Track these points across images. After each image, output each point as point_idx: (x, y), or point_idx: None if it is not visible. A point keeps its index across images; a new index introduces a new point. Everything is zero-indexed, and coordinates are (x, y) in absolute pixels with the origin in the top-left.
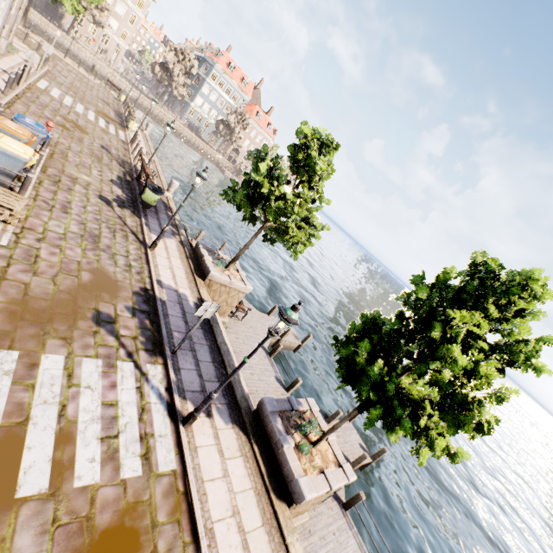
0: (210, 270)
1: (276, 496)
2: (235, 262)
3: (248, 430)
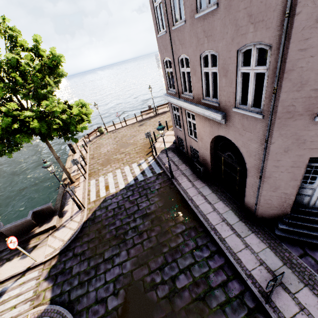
0: None
1: None
2: None
3: None
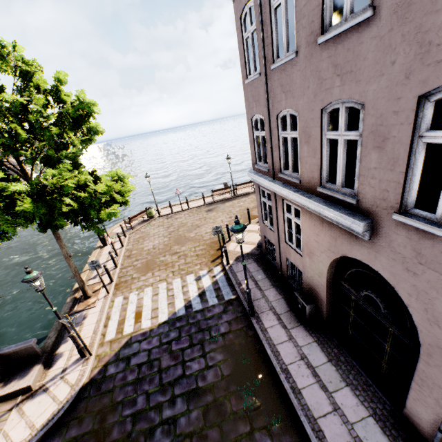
0: None
1: None
2: None
3: None
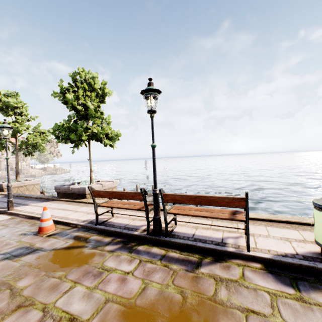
0: (2, 183)
1: (78, 200)
2: (18, 175)
3: (56, 199)
